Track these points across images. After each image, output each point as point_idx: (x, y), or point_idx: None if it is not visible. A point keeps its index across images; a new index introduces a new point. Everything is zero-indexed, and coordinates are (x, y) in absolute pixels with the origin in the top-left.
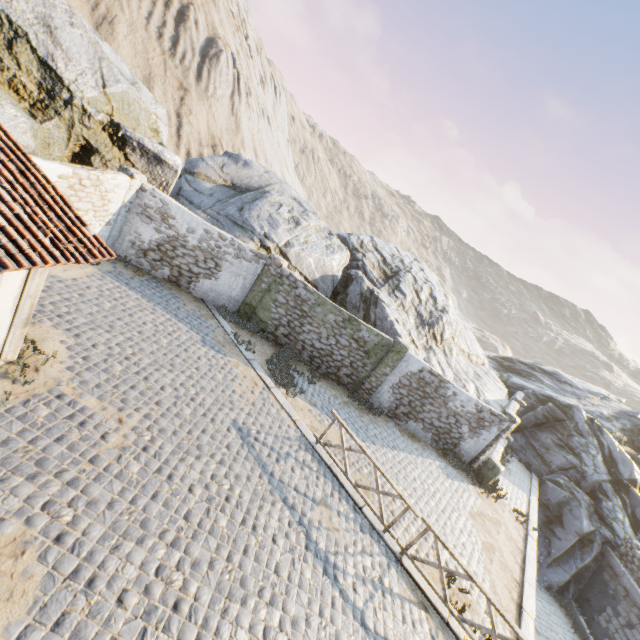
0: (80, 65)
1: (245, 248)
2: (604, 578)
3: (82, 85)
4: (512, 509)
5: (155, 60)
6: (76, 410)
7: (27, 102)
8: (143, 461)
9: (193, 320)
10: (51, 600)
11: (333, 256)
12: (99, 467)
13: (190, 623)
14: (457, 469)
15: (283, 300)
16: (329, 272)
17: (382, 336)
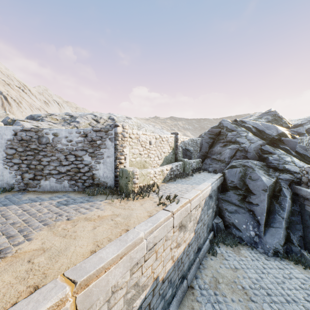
0: None
1: None
2: (309, 212)
3: None
4: (159, 198)
5: None
6: None
7: None
8: None
9: None
10: None
11: None
12: None
13: None
14: (96, 196)
15: None
16: None
17: None
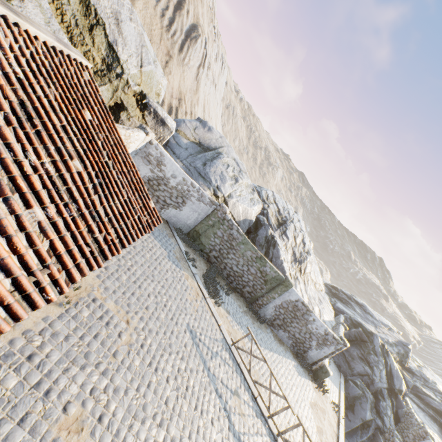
0: (130, 49)
1: (205, 195)
2: None
3: (129, 64)
4: (331, 401)
5: (156, 31)
6: (103, 312)
7: (92, 69)
8: (141, 356)
9: (162, 238)
10: None
11: (254, 207)
12: (118, 360)
13: None
14: (303, 368)
15: (220, 234)
16: (249, 217)
17: (278, 273)
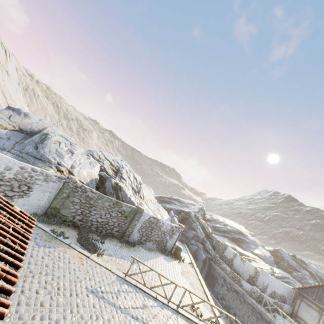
0: None
1: (51, 174)
2: (212, 273)
3: None
4: (188, 263)
5: None
6: None
7: None
8: None
9: None
10: None
11: (95, 168)
12: None
13: None
14: (168, 256)
15: (78, 200)
16: (94, 177)
17: (132, 207)
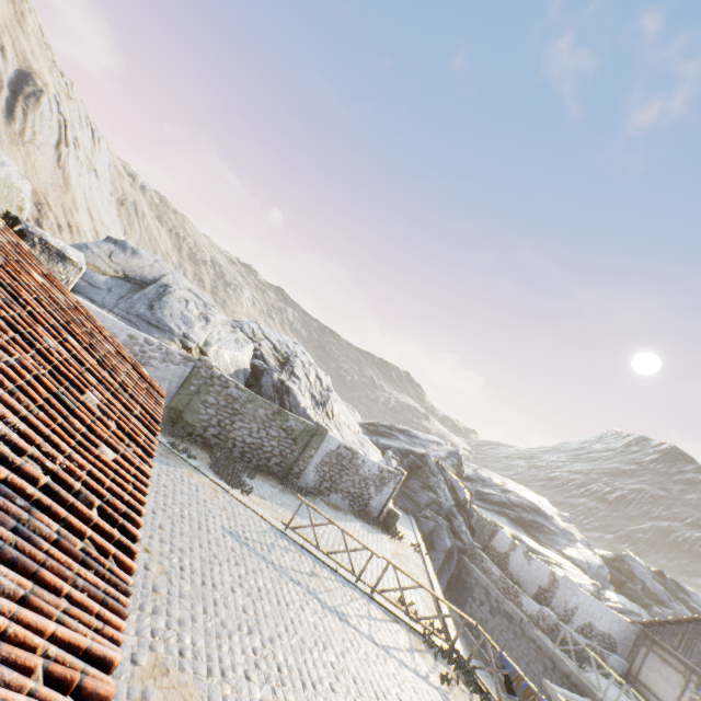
0: None
1: (174, 352)
2: (463, 578)
3: None
4: (410, 544)
5: None
6: None
7: None
8: (188, 579)
9: None
10: (210, 692)
11: (244, 350)
12: (164, 593)
13: (293, 675)
14: (371, 525)
15: (214, 400)
16: (242, 366)
17: (307, 423)
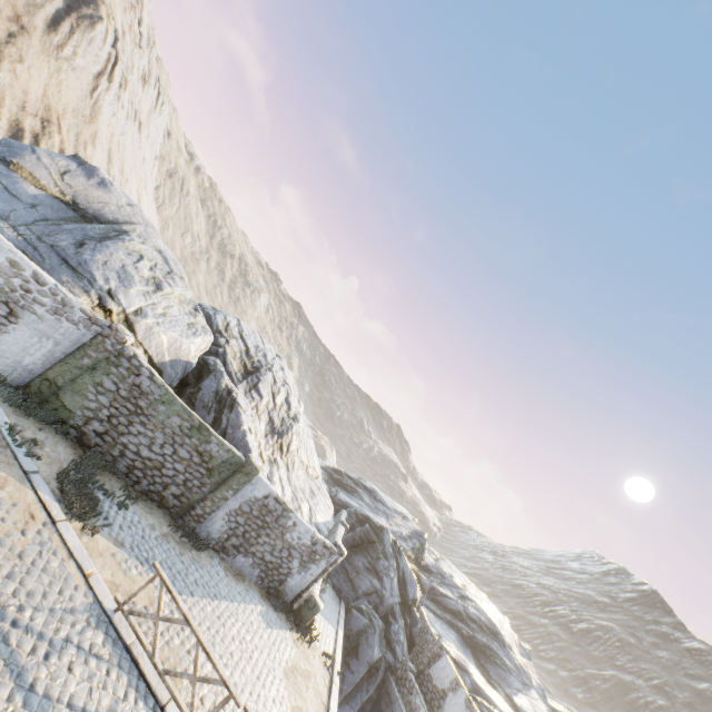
0: None
1: (74, 304)
2: (382, 707)
3: None
4: (322, 652)
5: None
6: None
7: None
8: None
9: None
10: None
11: (195, 339)
12: None
13: None
14: (278, 612)
15: (112, 386)
16: (184, 357)
17: (234, 453)
